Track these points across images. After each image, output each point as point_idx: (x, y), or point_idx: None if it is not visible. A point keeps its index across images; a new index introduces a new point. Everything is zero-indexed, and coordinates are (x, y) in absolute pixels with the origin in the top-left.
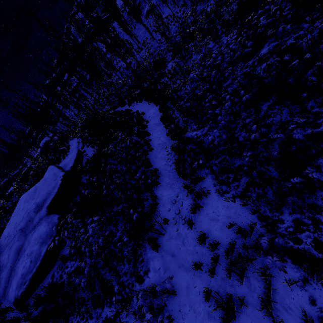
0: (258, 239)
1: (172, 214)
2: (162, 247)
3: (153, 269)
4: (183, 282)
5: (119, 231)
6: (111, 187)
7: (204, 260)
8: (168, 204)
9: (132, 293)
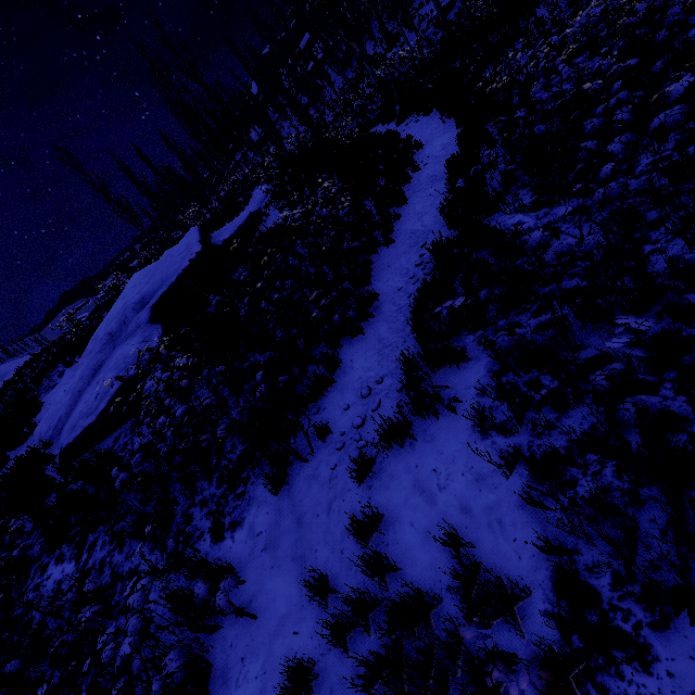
0: (487, 668)
1: (345, 422)
2: (290, 488)
3: (249, 527)
4: (281, 601)
5: (239, 408)
6: (261, 305)
7: (346, 585)
8: (352, 393)
9: (186, 554)
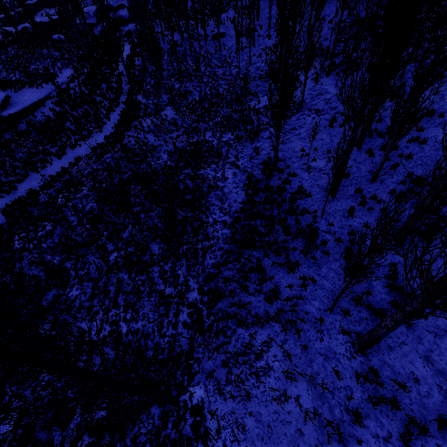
0: None
1: None
2: None
3: None
4: None
5: None
6: None
7: None
8: None
9: None
